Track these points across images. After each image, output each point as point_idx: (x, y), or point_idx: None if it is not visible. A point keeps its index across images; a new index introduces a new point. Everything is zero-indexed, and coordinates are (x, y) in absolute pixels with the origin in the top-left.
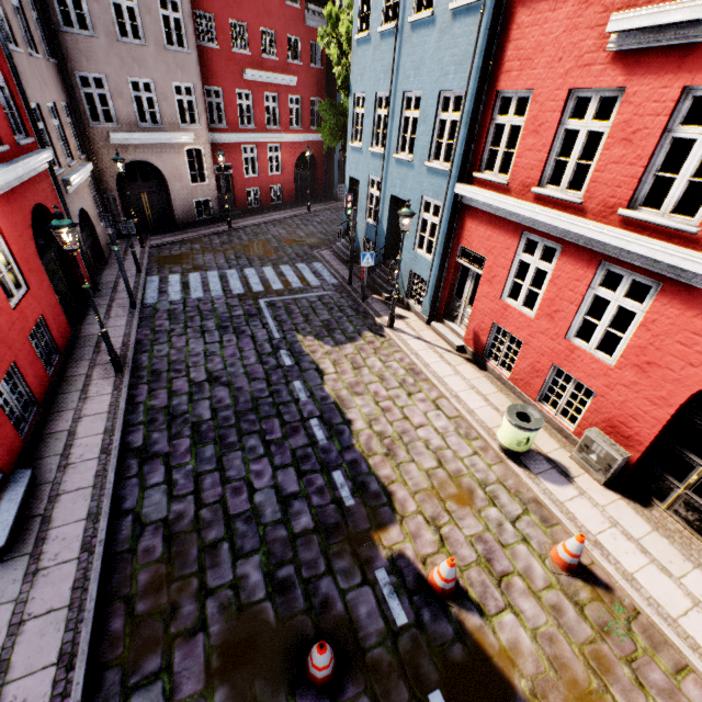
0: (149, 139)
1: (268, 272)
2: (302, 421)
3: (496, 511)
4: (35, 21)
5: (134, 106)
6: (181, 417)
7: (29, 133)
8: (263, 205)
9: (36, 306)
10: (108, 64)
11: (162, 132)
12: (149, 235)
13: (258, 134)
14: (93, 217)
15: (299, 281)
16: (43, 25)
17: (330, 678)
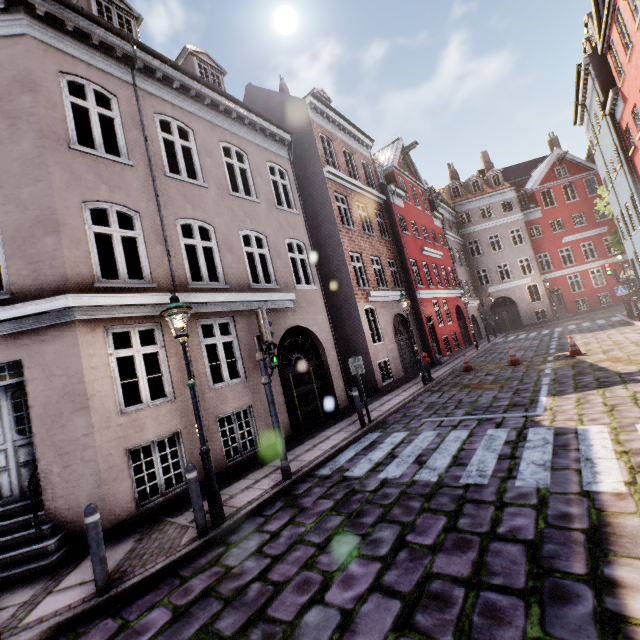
0: (506, 286)
1: (569, 326)
2: (546, 346)
3: (630, 344)
4: (463, 259)
5: (498, 275)
6: (495, 352)
7: (457, 286)
8: (592, 308)
9: (454, 329)
10: (487, 263)
11: (512, 281)
12: (506, 331)
13: (578, 266)
14: (478, 320)
15: (590, 324)
16: (465, 259)
17: (515, 362)
